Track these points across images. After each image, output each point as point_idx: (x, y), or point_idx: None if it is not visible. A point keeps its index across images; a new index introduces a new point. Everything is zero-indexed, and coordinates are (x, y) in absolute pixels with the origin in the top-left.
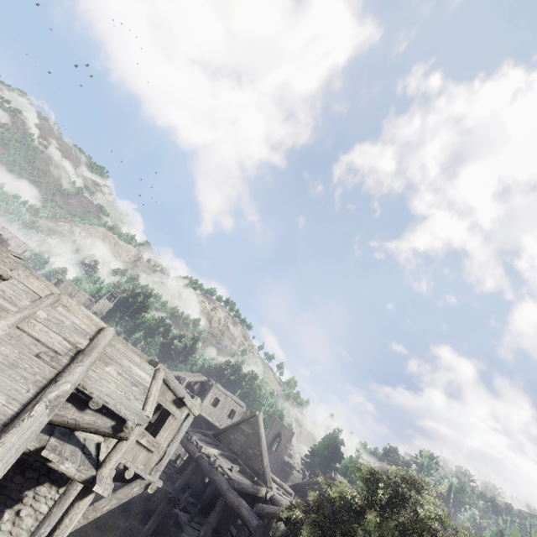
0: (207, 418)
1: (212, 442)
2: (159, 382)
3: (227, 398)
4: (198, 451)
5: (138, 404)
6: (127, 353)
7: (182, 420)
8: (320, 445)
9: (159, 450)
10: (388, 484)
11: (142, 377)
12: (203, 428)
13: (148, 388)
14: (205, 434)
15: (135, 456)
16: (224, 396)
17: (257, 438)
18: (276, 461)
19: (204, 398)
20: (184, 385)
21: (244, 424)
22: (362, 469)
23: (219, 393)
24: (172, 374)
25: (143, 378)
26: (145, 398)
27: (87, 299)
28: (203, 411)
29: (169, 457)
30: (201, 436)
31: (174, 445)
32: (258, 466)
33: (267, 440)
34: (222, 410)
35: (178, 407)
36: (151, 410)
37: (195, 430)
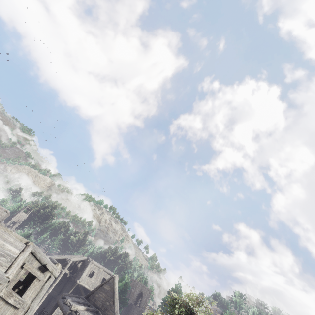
0: (85, 286)
1: (83, 302)
2: (26, 253)
3: (100, 270)
4: (69, 309)
5: (1, 269)
6: (4, 235)
7: (45, 281)
8: (166, 297)
9: (24, 306)
10: (183, 305)
11: (12, 250)
12: (82, 294)
13: (15, 258)
14: (79, 297)
15: (3, 313)
16: (98, 268)
17: (112, 293)
18: (138, 313)
19: (83, 271)
20: (69, 264)
21: (105, 285)
22: (167, 297)
23: (94, 266)
24: (62, 258)
25: (12, 252)
26: (10, 265)
27: (4, 211)
28: (82, 281)
29: (31, 311)
30: (75, 299)
31: (36, 300)
32: (111, 313)
33: (132, 299)
34: (96, 279)
35: (42, 272)
36: (12, 273)
37: (72, 295)
